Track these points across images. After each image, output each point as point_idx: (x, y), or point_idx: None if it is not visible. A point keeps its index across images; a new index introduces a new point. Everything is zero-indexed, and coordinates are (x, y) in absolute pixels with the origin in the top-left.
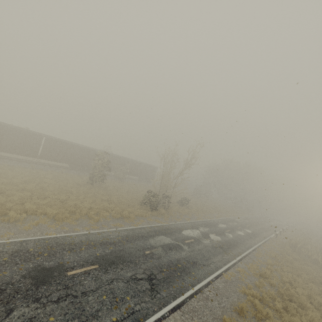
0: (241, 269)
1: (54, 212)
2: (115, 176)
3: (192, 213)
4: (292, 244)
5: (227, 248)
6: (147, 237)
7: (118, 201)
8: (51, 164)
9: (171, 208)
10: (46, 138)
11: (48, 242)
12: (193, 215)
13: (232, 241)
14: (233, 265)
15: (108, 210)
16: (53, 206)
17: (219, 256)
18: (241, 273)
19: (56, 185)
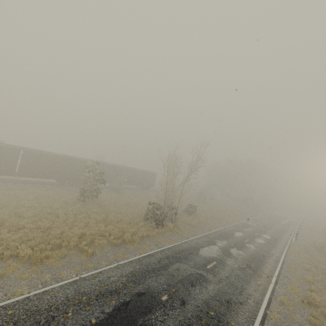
0: (284, 298)
1: (29, 251)
2: (111, 187)
3: (202, 222)
4: (317, 247)
5: (255, 266)
6: (160, 269)
7: (117, 219)
8: (34, 181)
9: (179, 219)
10: (23, 151)
11: (11, 312)
12: (204, 225)
13: (256, 254)
14: (273, 294)
15: (106, 234)
16: (29, 241)
17: (253, 283)
18: (287, 305)
19: (38, 208)
